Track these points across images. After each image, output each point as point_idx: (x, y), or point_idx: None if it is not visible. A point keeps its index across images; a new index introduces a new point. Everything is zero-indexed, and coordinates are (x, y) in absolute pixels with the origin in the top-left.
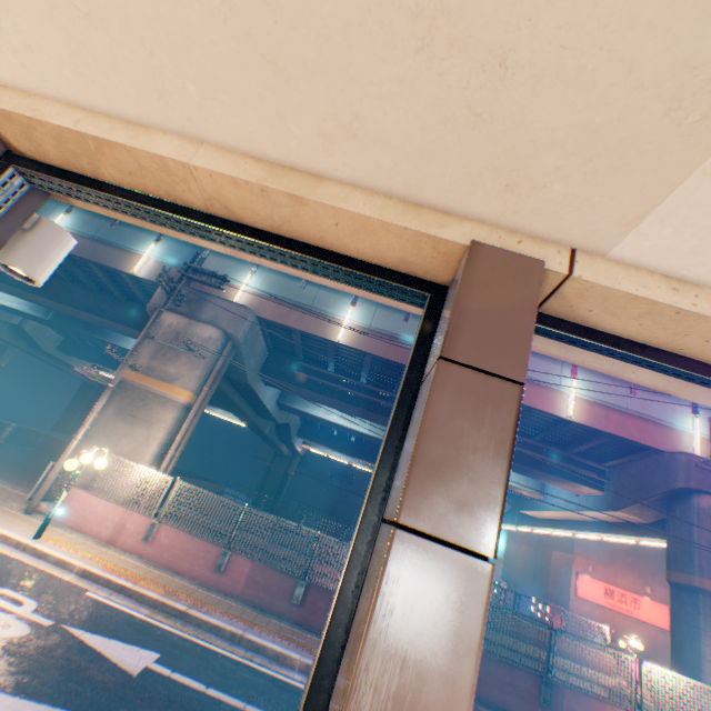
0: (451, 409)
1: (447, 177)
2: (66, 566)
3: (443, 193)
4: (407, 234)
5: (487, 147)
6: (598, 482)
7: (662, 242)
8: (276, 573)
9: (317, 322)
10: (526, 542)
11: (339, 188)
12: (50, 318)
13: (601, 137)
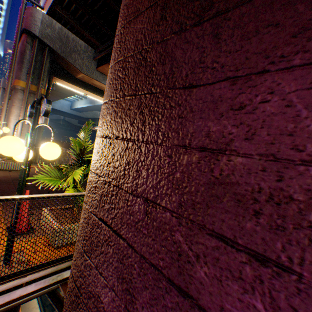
0: None
1: None
2: None
3: None
4: None
5: None
6: None
7: None
8: None
9: None
10: None
11: None
12: None
13: None
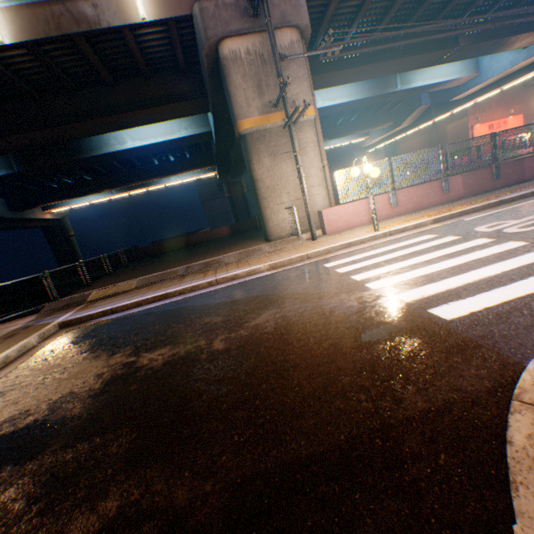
0: None
1: None
2: (420, 227)
3: None
4: None
5: None
6: None
7: None
8: (476, 174)
9: None
10: (419, 137)
11: None
12: (18, 170)
13: None
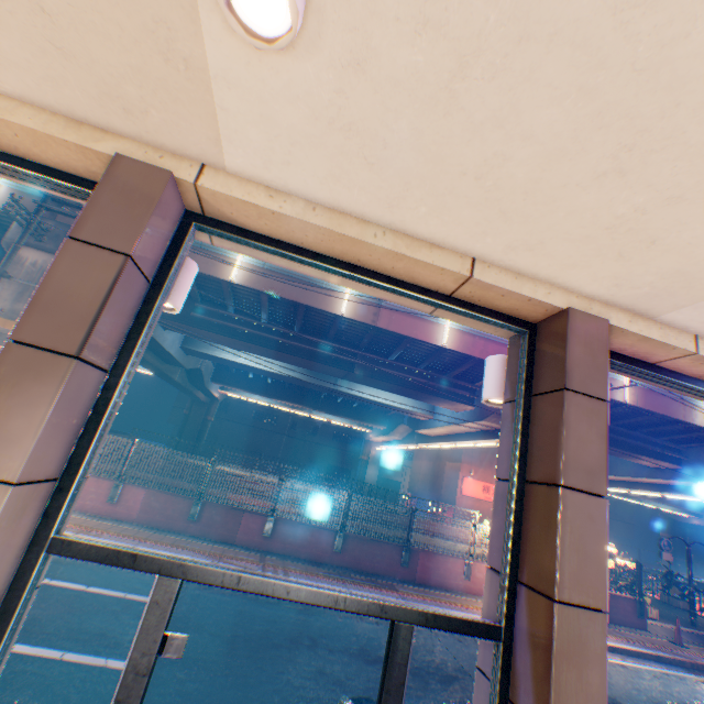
0: (69, 271)
1: (82, 99)
2: None
3: (91, 113)
4: (73, 147)
5: (88, 76)
6: (470, 400)
7: (246, 161)
8: (172, 498)
9: (209, 261)
10: (427, 458)
11: (9, 103)
12: None
13: (147, 76)
